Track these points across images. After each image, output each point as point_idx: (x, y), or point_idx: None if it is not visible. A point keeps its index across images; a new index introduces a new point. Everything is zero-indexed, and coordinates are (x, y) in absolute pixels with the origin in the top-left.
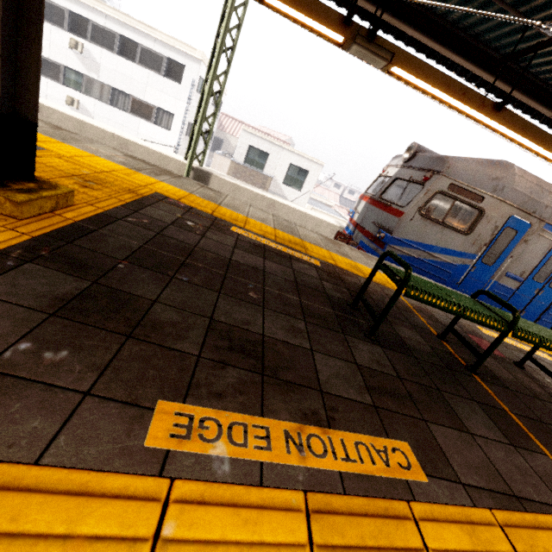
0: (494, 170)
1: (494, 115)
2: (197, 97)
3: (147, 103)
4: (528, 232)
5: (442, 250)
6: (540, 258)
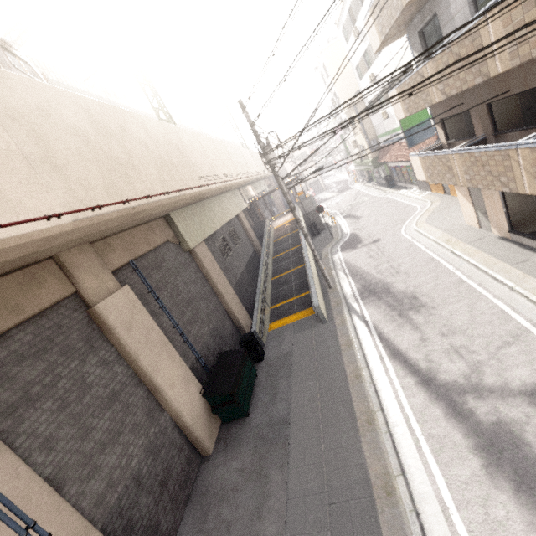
0: None
1: None
2: None
3: None
4: None
5: None
6: None
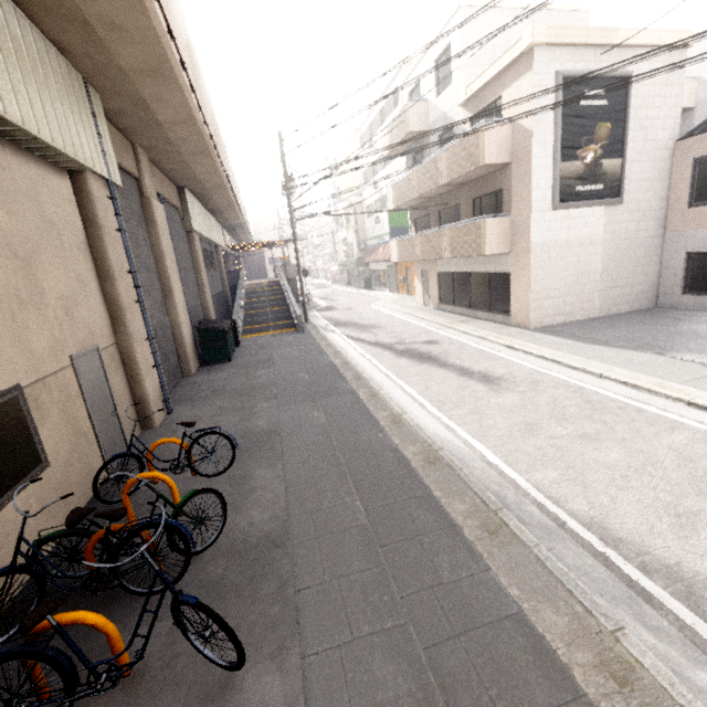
0: None
1: None
2: None
3: None
4: None
5: None
6: None
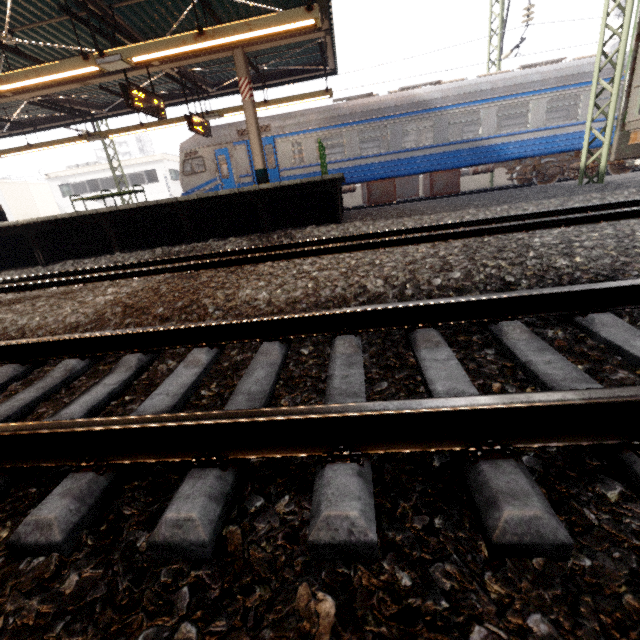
0: (194, 137)
1: (144, 128)
2: (177, 183)
3: None
4: (229, 152)
5: (203, 185)
6: (247, 159)
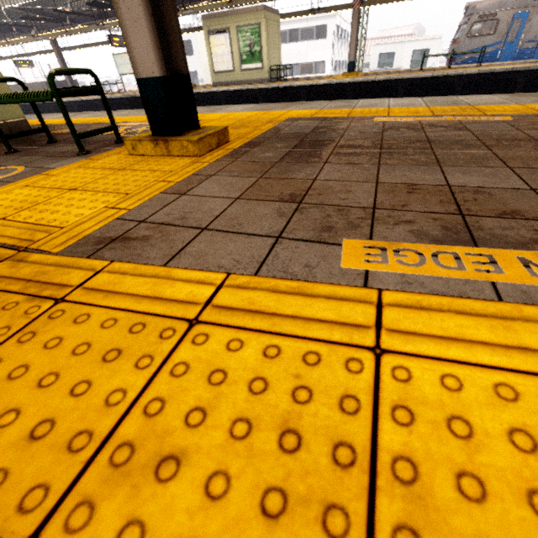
0: None
1: None
2: (336, 40)
3: (308, 63)
4: (528, 16)
5: (483, 48)
6: None
